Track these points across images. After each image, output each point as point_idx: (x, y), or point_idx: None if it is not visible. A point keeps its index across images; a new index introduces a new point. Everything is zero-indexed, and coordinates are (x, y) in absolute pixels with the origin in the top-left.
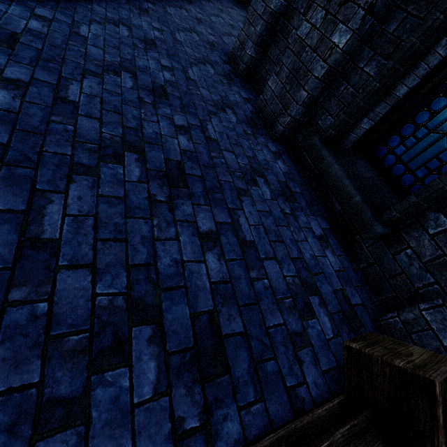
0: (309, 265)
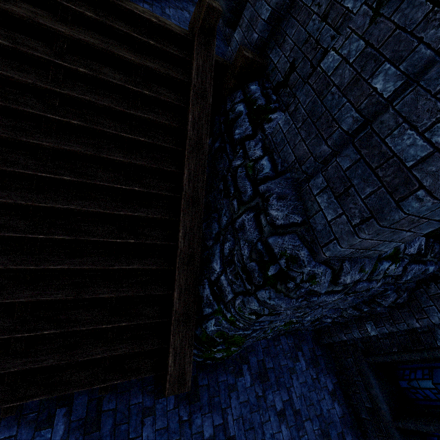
0: None
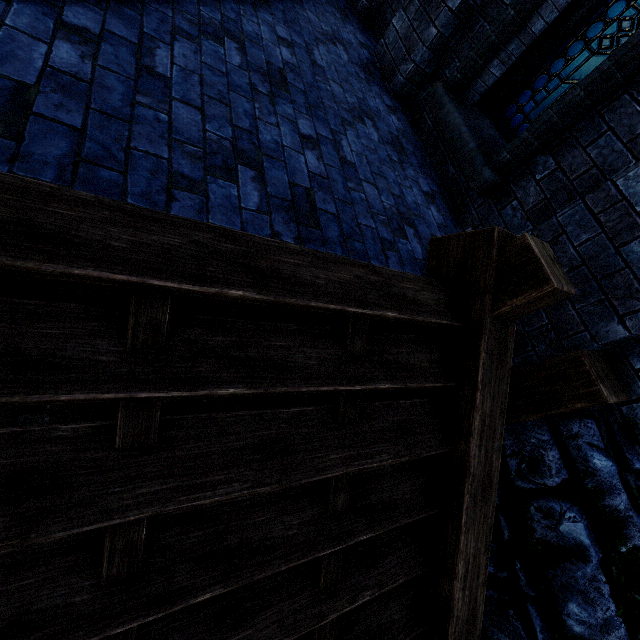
0: (410, 207)
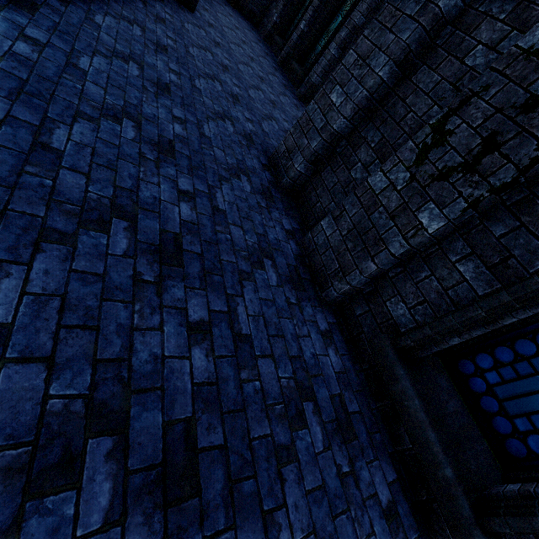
0: None
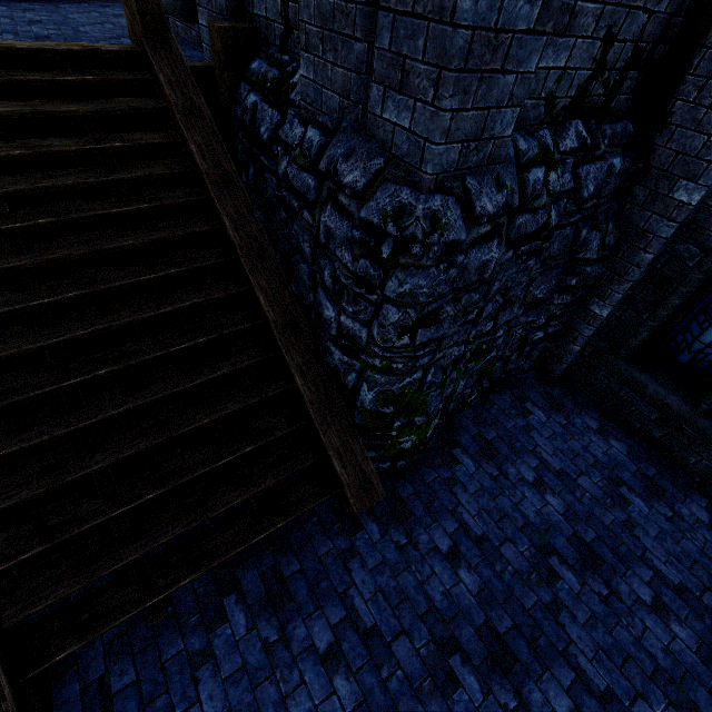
0: None
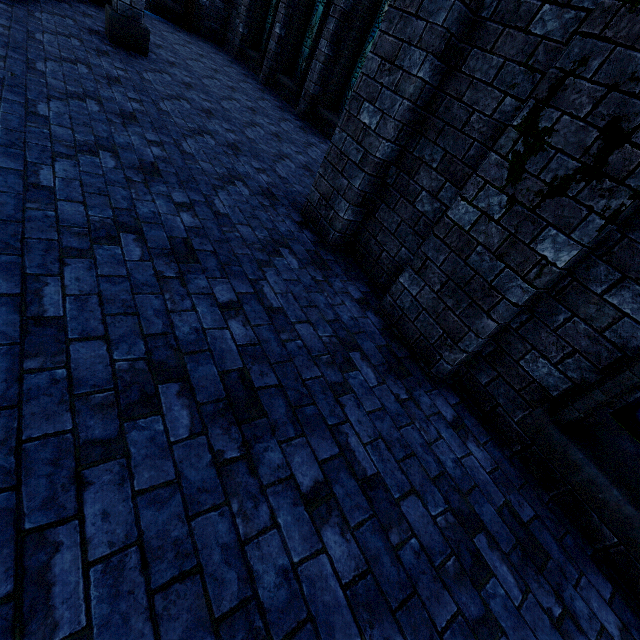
0: None
